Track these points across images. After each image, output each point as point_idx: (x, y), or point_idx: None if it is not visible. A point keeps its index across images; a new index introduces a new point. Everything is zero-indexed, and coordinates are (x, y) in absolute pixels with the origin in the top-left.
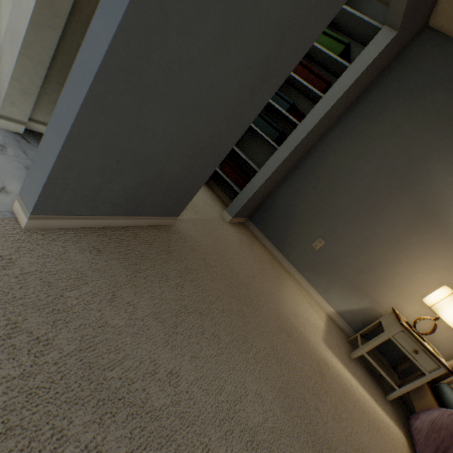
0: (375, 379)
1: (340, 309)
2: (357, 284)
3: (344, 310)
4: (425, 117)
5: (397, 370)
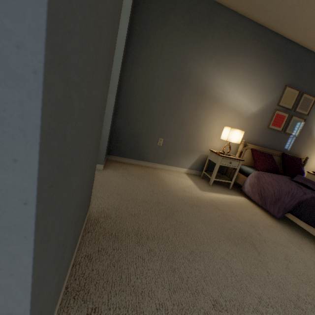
0: (220, 184)
1: (189, 166)
2: (190, 149)
3: (191, 165)
4: (173, 36)
5: (224, 173)
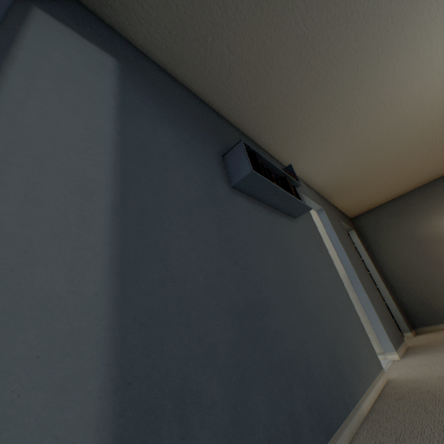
0: None
1: None
2: None
3: None
4: (391, 228)
5: None
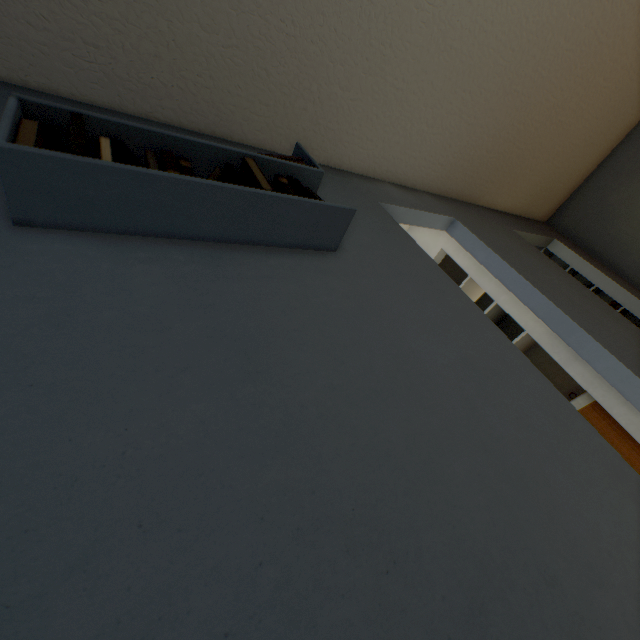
0: None
1: None
2: None
3: None
4: (635, 204)
5: None
